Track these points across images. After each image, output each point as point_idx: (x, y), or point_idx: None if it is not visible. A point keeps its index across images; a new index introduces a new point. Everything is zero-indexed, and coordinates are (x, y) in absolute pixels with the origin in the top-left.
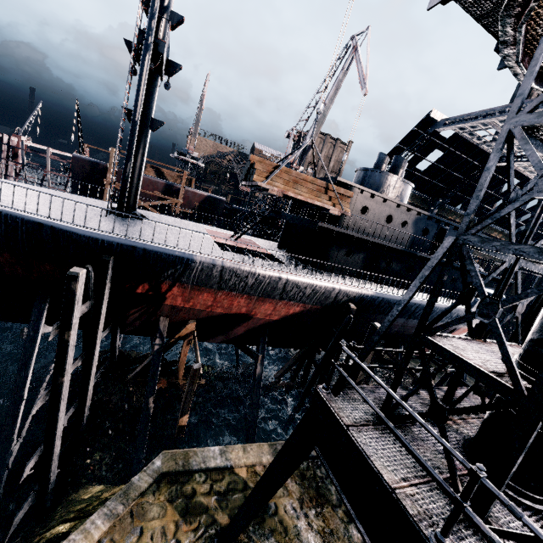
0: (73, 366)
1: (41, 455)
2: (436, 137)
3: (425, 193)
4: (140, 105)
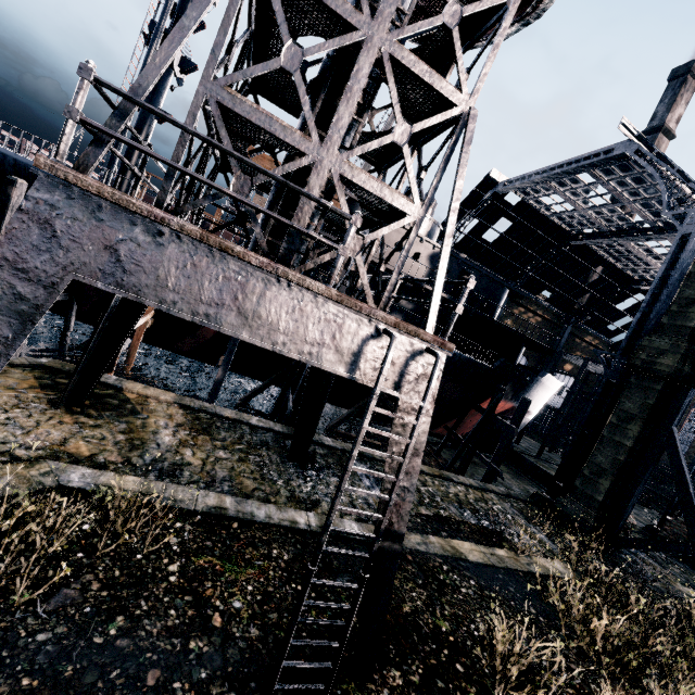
0: None
1: None
2: (501, 203)
3: (498, 272)
4: None
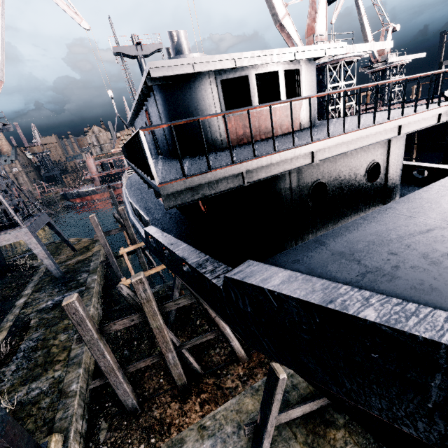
0: None
1: None
2: None
3: None
4: None
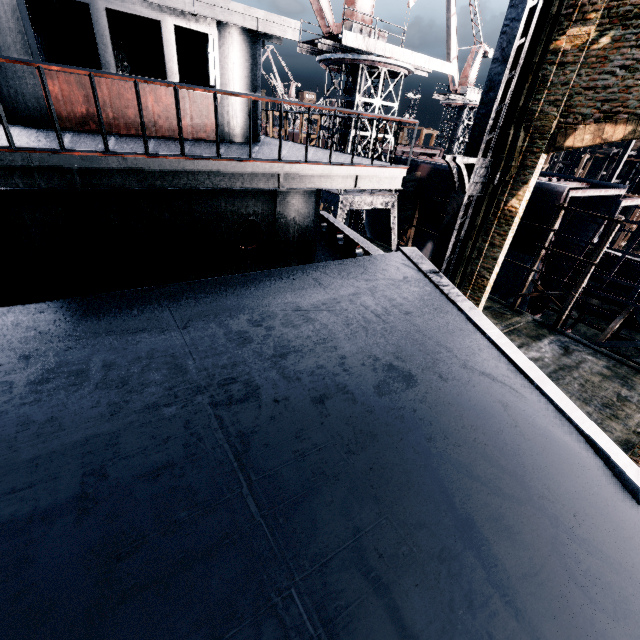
0: None
1: None
2: None
3: None
4: None
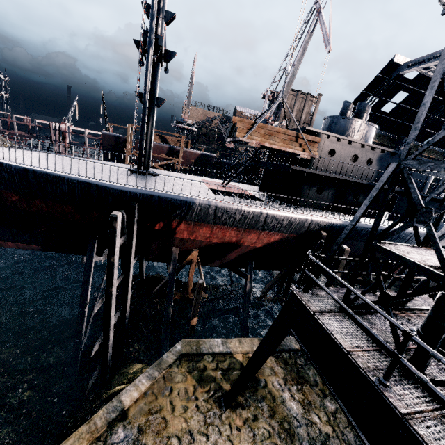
0: (117, 282)
1: (100, 343)
2: (400, 80)
3: (391, 132)
4: (148, 89)
